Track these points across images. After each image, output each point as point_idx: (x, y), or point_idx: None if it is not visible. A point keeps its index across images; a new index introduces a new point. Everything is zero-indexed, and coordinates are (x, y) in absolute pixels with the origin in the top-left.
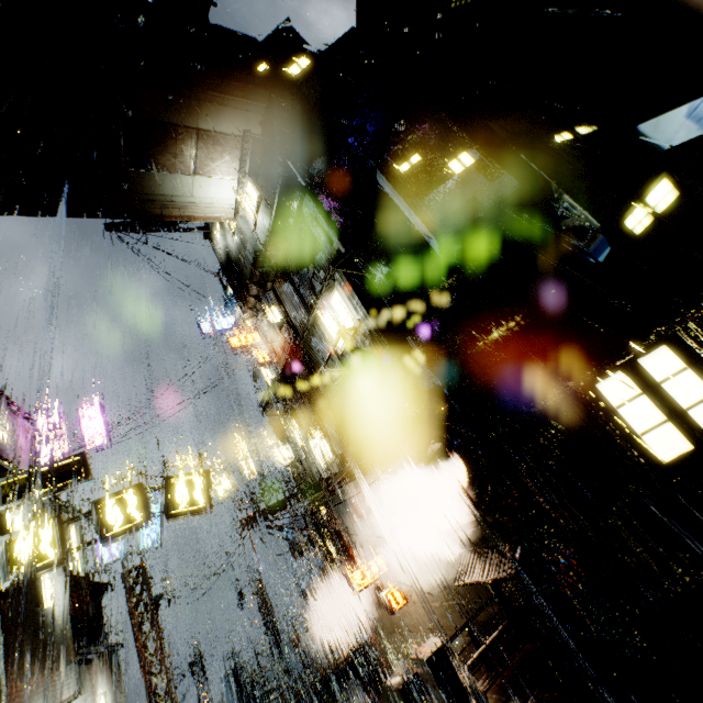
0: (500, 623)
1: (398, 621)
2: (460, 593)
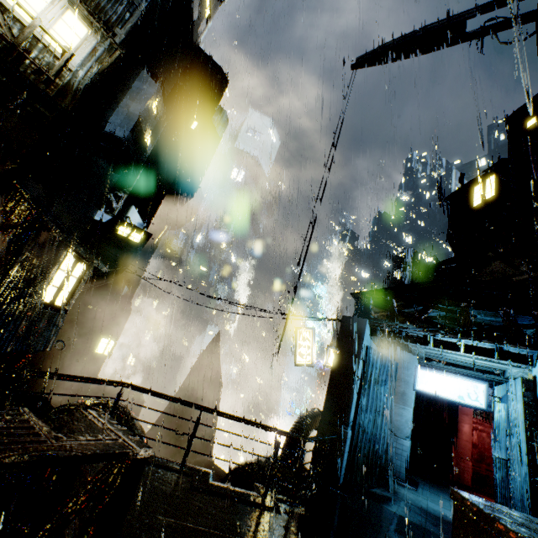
0: None
1: None
2: None
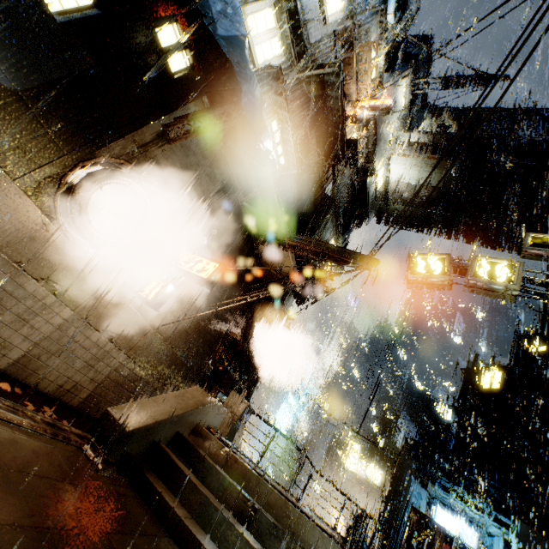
0: (182, 385)
1: (48, 260)
2: (185, 352)
